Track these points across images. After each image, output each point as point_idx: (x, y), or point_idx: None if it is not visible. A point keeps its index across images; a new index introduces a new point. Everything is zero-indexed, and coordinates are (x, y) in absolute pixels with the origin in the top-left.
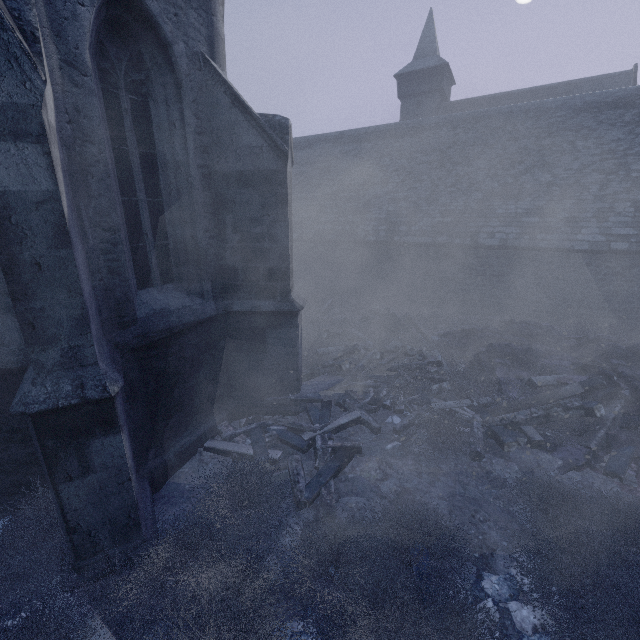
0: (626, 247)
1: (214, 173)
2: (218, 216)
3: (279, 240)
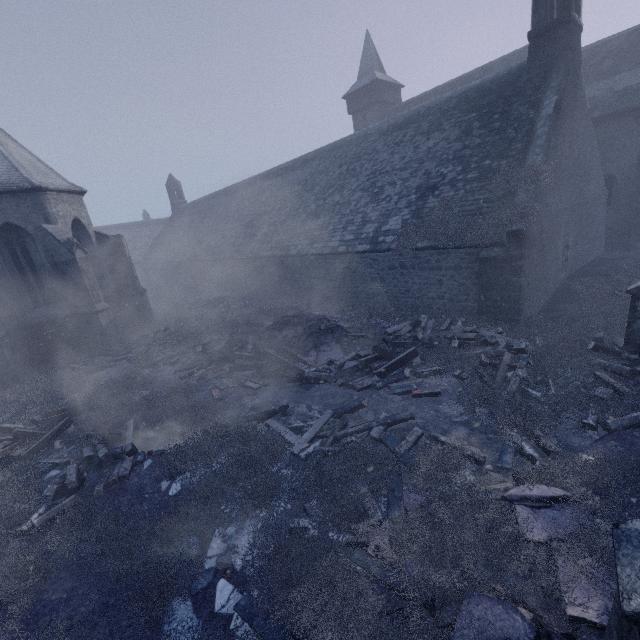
0: (343, 249)
1: (59, 262)
2: (65, 277)
3: (84, 284)
